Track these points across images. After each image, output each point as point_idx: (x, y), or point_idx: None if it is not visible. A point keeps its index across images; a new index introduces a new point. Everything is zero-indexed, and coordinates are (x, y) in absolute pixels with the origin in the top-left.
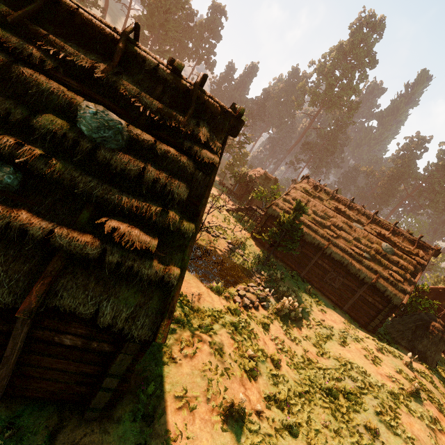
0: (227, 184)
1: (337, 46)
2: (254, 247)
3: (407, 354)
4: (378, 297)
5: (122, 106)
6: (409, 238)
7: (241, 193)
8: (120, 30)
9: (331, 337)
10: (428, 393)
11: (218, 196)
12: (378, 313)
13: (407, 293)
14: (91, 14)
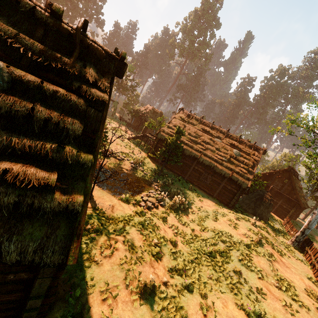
0: (126, 119)
1: (194, 12)
2: (151, 164)
3: (252, 217)
4: (234, 185)
5: None
6: (248, 145)
7: (137, 125)
8: None
9: (208, 217)
10: (266, 239)
11: (120, 128)
12: (234, 195)
13: (250, 179)
14: None
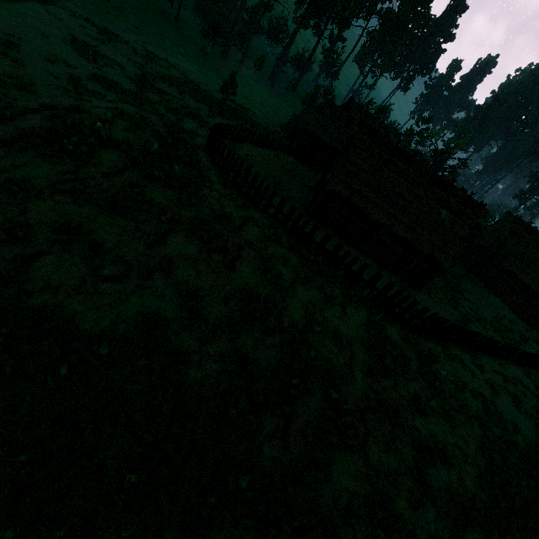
0: None
1: None
2: (457, 265)
3: None
4: None
5: (447, 207)
6: None
7: None
8: (449, 182)
9: (503, 319)
10: None
11: None
12: None
13: None
14: (442, 178)
